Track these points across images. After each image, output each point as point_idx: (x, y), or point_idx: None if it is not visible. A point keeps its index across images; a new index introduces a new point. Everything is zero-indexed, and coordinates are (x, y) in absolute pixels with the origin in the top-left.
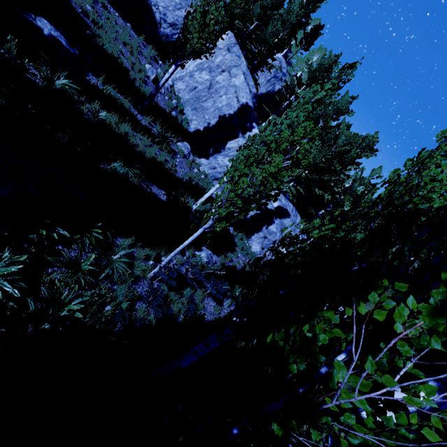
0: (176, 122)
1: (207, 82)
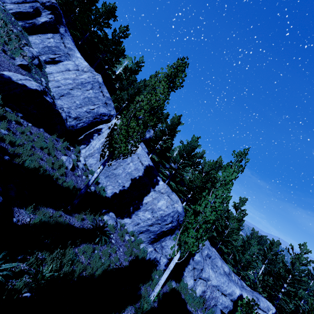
0: (95, 194)
1: None
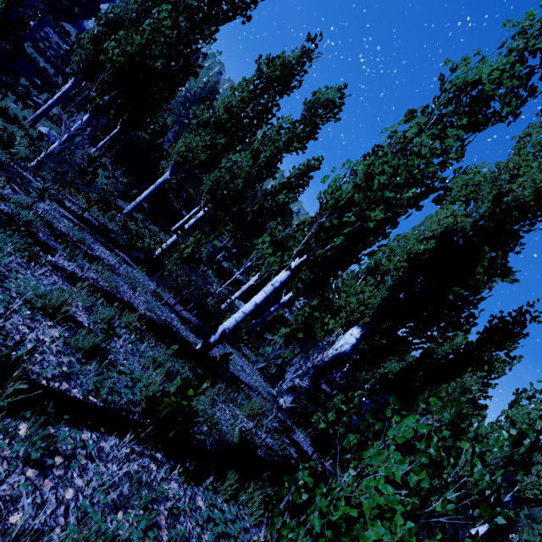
0: None
1: None
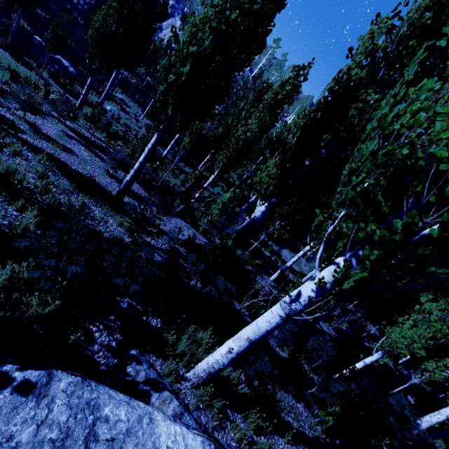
0: None
1: None
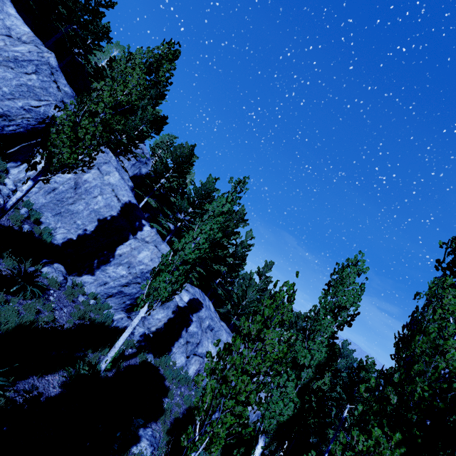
0: (31, 237)
1: (70, 181)
